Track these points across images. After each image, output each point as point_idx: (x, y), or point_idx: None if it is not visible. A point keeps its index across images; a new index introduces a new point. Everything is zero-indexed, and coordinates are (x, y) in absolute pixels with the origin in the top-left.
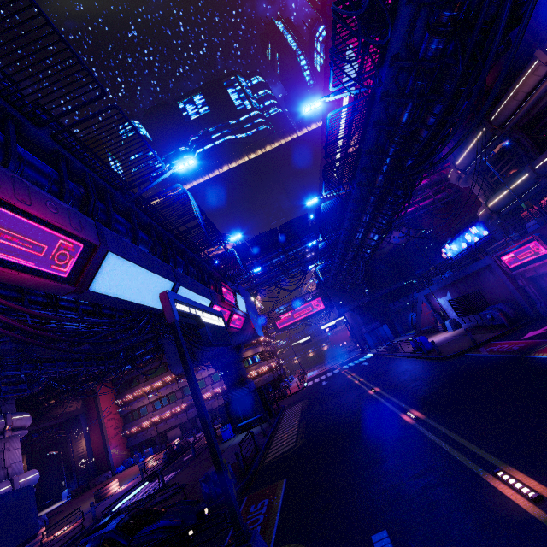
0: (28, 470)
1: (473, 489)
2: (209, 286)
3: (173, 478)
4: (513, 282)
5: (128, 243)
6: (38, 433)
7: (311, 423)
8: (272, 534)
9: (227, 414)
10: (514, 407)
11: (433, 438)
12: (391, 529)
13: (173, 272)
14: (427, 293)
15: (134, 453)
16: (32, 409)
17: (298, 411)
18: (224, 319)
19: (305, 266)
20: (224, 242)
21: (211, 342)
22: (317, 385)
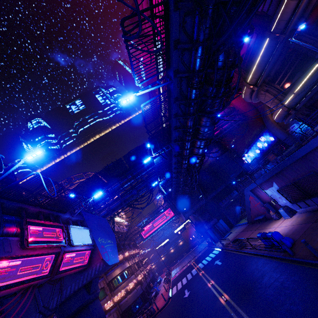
0: None
1: None
2: None
3: None
4: None
5: None
6: None
7: None
8: None
9: None
10: None
11: None
12: None
13: None
14: (252, 188)
15: None
16: None
17: None
18: None
19: (150, 185)
20: None
21: None
22: (181, 297)
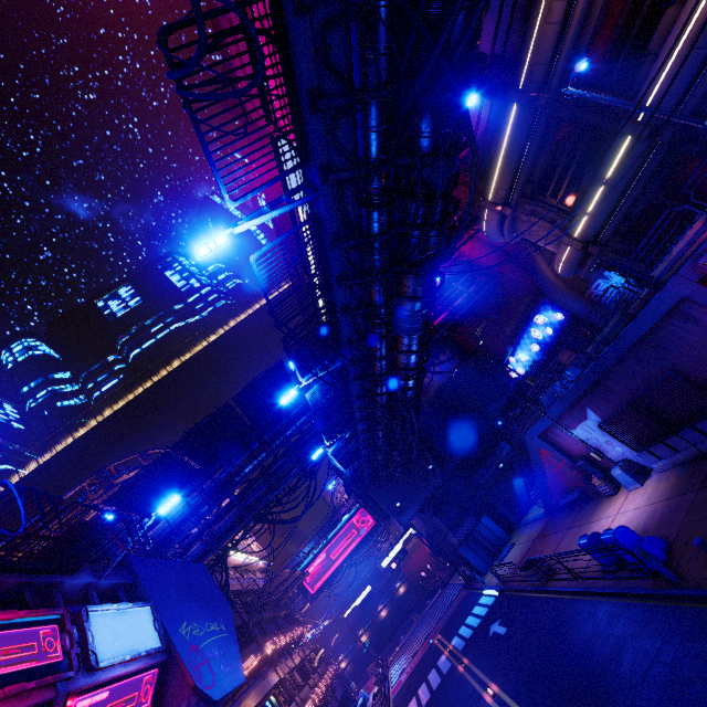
0: None
1: None
2: None
3: None
4: None
5: None
6: None
7: None
8: None
9: None
10: None
11: None
12: None
13: None
14: (543, 429)
15: None
16: None
17: None
18: None
19: (308, 458)
20: None
21: None
22: None
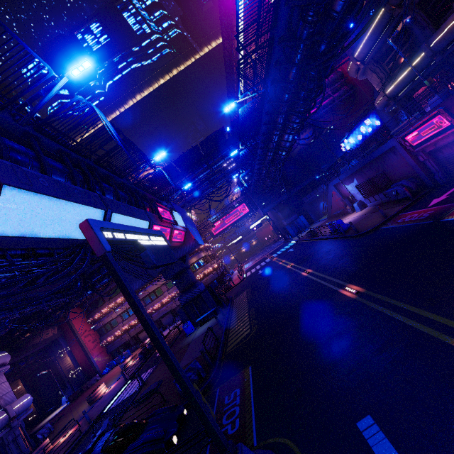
0: (26, 390)
1: (449, 359)
2: (145, 208)
3: (151, 375)
4: (414, 159)
5: (32, 172)
6: (24, 361)
7: (259, 309)
8: (252, 427)
9: (186, 313)
10: (452, 268)
11: (381, 309)
12: (375, 414)
13: (101, 199)
14: (336, 183)
15: (115, 356)
16: (10, 345)
17: (245, 299)
18: (165, 237)
19: (229, 176)
20: (149, 161)
21: (156, 264)
22: (255, 275)
